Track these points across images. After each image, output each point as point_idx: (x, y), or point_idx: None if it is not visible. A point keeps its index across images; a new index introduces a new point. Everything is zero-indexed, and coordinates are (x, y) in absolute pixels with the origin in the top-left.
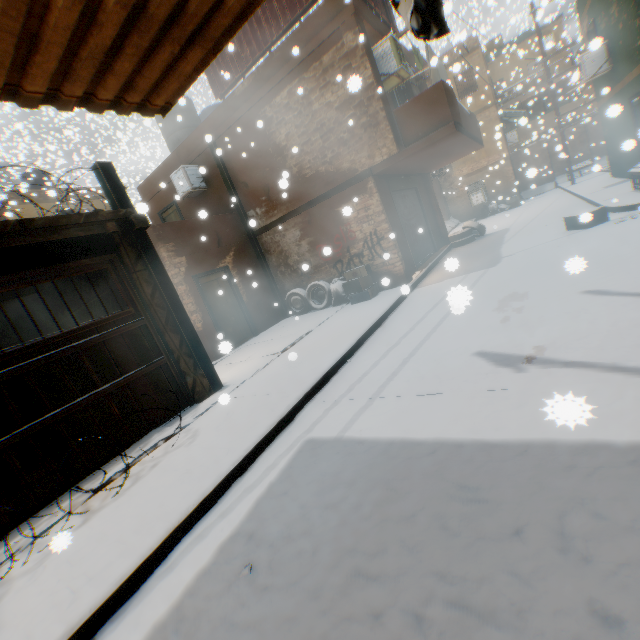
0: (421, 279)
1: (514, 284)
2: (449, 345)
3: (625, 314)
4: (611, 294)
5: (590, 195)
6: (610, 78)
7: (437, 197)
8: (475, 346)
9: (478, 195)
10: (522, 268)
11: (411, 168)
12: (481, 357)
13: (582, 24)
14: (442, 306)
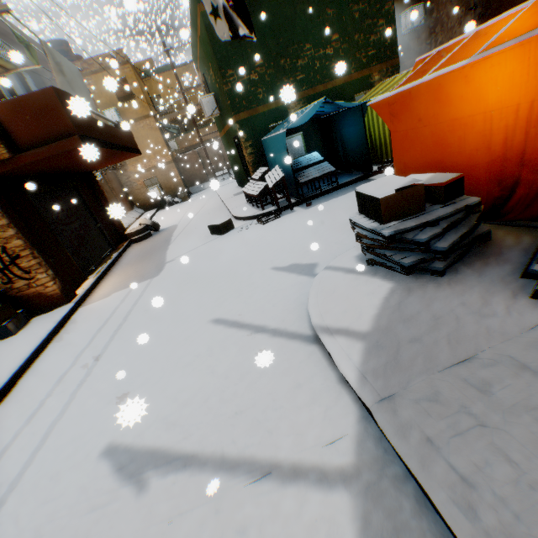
0: (91, 291)
1: (167, 305)
2: (81, 433)
3: (236, 357)
4: (230, 324)
5: (227, 201)
6: (222, 120)
7: (116, 190)
8: (108, 432)
9: (155, 189)
10: (177, 281)
11: (55, 170)
12: (108, 460)
13: (199, 74)
14: (97, 343)
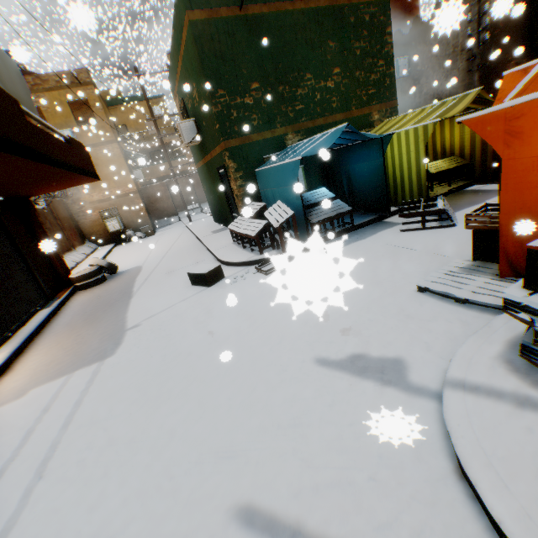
0: None
1: (130, 437)
2: None
3: None
4: (287, 537)
5: (205, 239)
6: (203, 148)
7: (63, 220)
8: None
9: (114, 222)
10: (147, 372)
11: None
12: None
13: (176, 99)
14: None
